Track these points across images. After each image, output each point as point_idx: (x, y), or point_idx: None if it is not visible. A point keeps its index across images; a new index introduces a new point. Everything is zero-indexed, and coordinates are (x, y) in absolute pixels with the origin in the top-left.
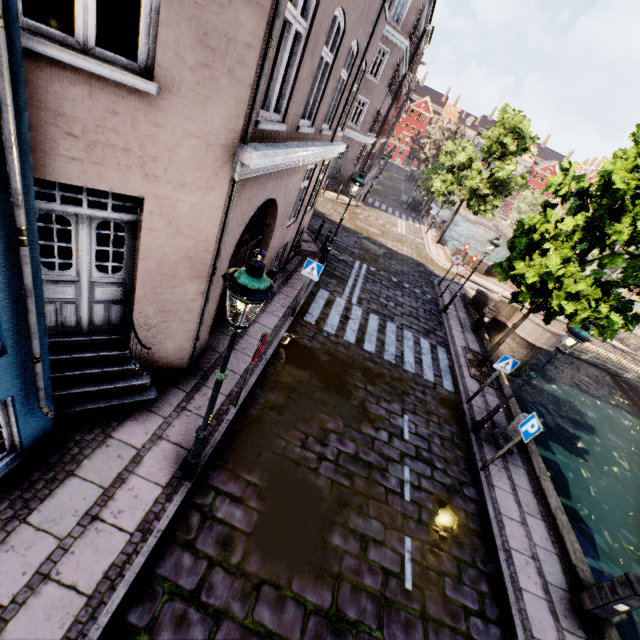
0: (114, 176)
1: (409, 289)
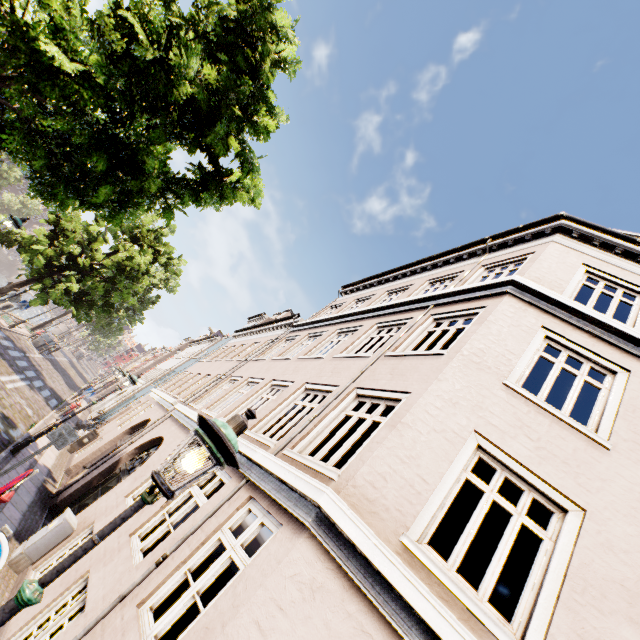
0: None
1: None
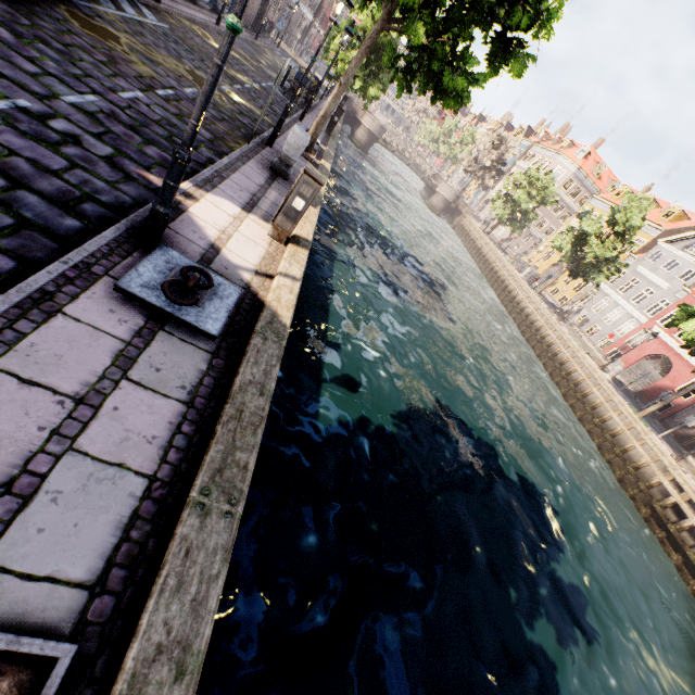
0: None
1: None
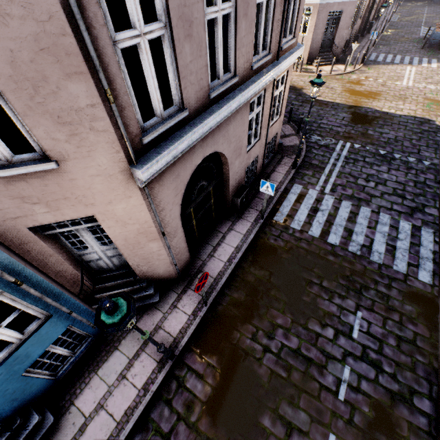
0: (70, 212)
1: (399, 160)
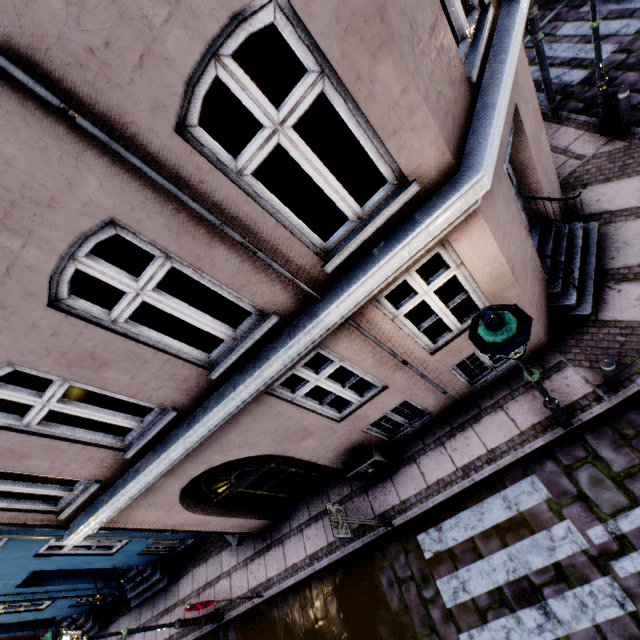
0: None
1: None
